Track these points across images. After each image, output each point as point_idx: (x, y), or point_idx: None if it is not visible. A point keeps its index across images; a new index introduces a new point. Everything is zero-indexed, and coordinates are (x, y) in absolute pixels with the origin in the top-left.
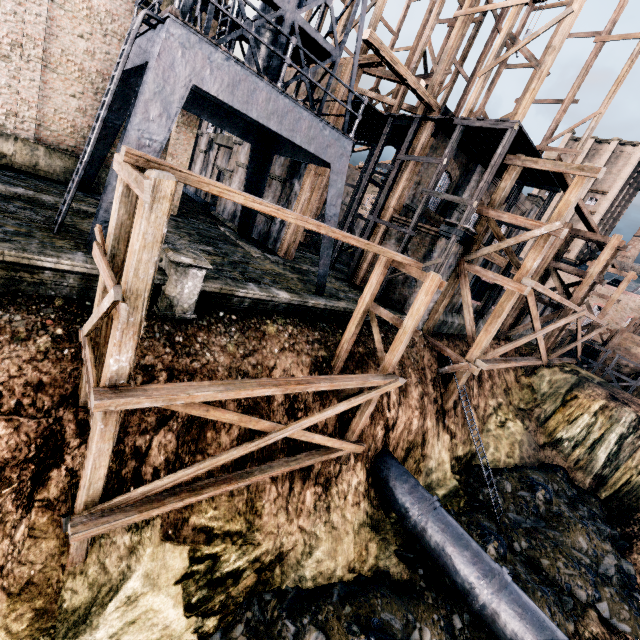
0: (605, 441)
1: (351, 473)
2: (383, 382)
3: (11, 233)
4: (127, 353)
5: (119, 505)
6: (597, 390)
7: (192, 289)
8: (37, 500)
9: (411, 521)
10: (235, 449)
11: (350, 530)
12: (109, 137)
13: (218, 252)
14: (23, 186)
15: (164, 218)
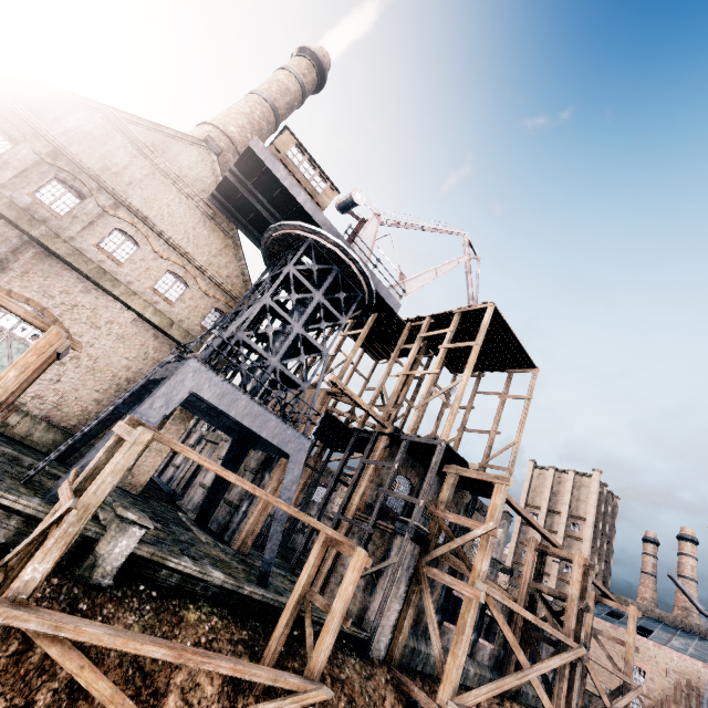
0: None
1: None
2: (302, 686)
3: None
4: (47, 563)
5: None
6: None
7: (124, 549)
8: None
9: None
10: None
11: None
12: (111, 420)
13: (166, 529)
14: (10, 448)
15: (136, 455)
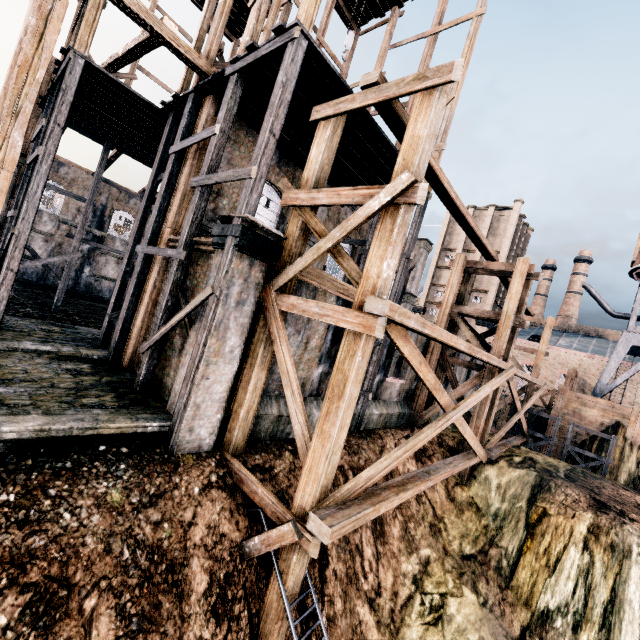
0: (623, 607)
1: None
2: None
3: None
4: None
5: None
6: (571, 493)
7: None
8: None
9: None
10: None
11: None
12: None
13: None
14: None
15: None
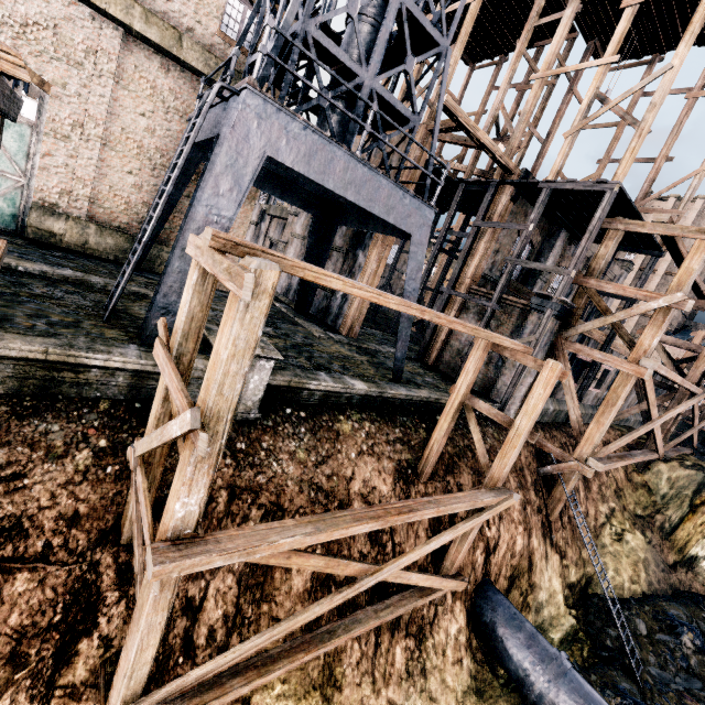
0: None
1: (449, 617)
2: (495, 500)
3: (57, 324)
4: (198, 493)
5: (167, 697)
6: None
7: (258, 383)
8: (58, 687)
9: (535, 690)
10: (317, 604)
11: (452, 701)
12: (165, 213)
13: (278, 333)
14: (71, 267)
15: (261, 318)
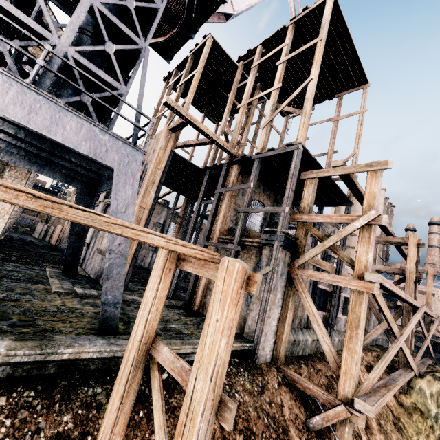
0: None
1: None
2: None
3: None
4: None
5: None
6: None
7: None
8: None
9: None
10: None
11: None
12: None
13: None
14: None
15: None
